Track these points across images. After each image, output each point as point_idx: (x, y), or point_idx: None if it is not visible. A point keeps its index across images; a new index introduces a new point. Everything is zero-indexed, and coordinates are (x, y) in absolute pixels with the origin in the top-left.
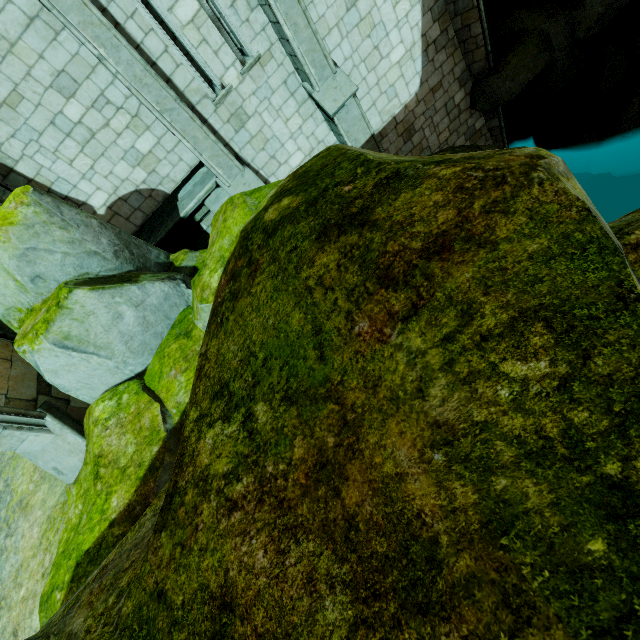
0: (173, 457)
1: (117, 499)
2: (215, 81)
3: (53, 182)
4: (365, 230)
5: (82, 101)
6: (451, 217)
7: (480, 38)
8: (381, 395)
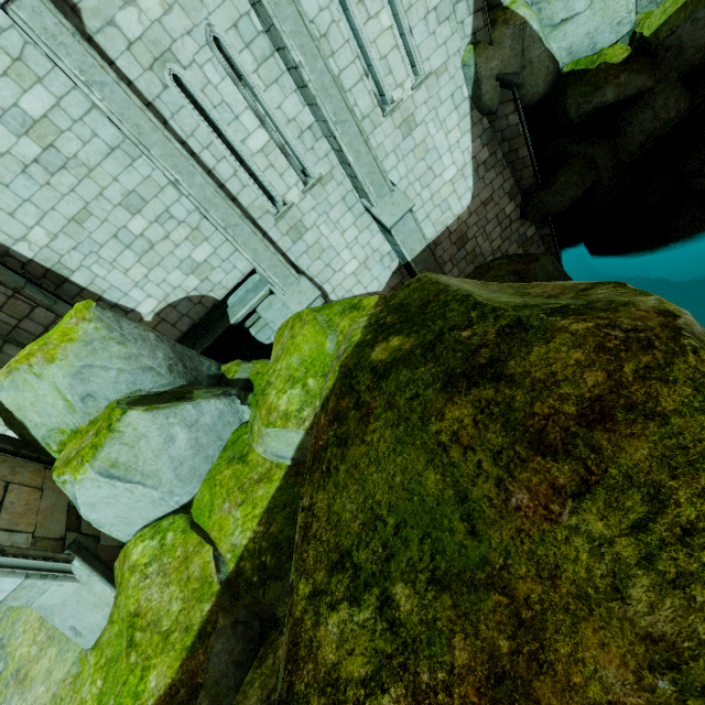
0: (227, 618)
1: (156, 677)
2: (278, 199)
3: (105, 290)
4: (502, 385)
5: (147, 216)
6: (601, 380)
7: (527, 159)
8: (564, 590)
